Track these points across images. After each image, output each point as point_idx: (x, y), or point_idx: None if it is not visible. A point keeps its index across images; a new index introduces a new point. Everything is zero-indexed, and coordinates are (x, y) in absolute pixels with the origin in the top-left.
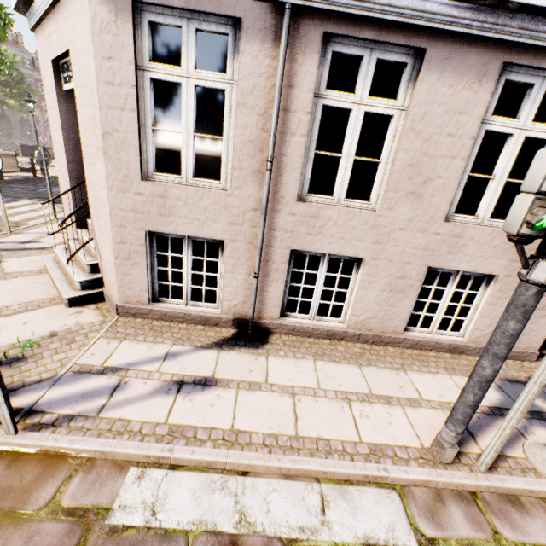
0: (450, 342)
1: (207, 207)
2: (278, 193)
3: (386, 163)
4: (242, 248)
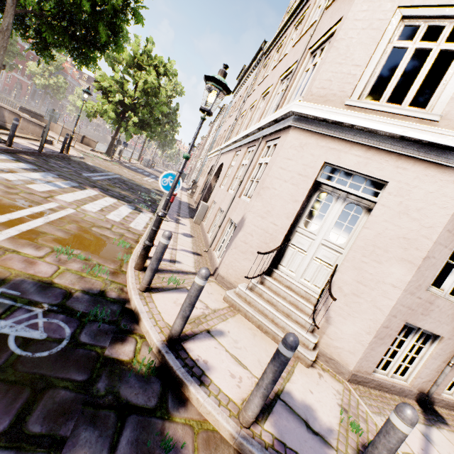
0: None
1: (449, 315)
2: None
3: None
4: (450, 344)
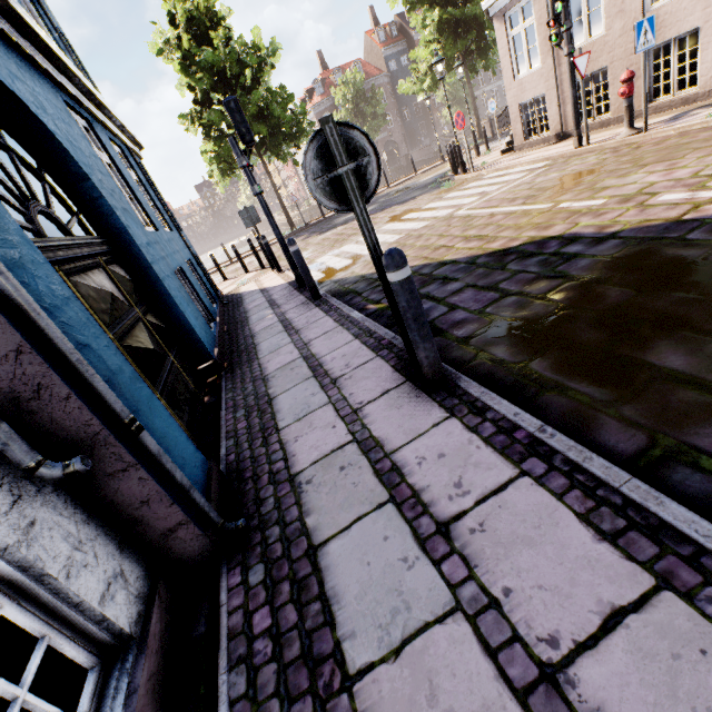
0: (681, 97)
1: (535, 80)
2: (558, 56)
3: (603, 5)
4: (551, 93)
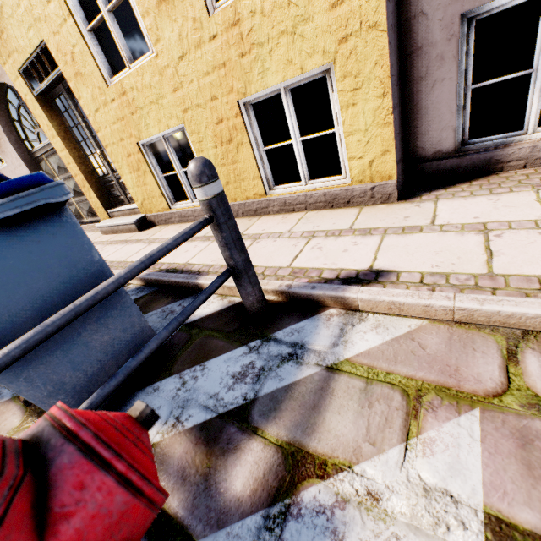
0: None
1: None
2: None
3: None
4: None
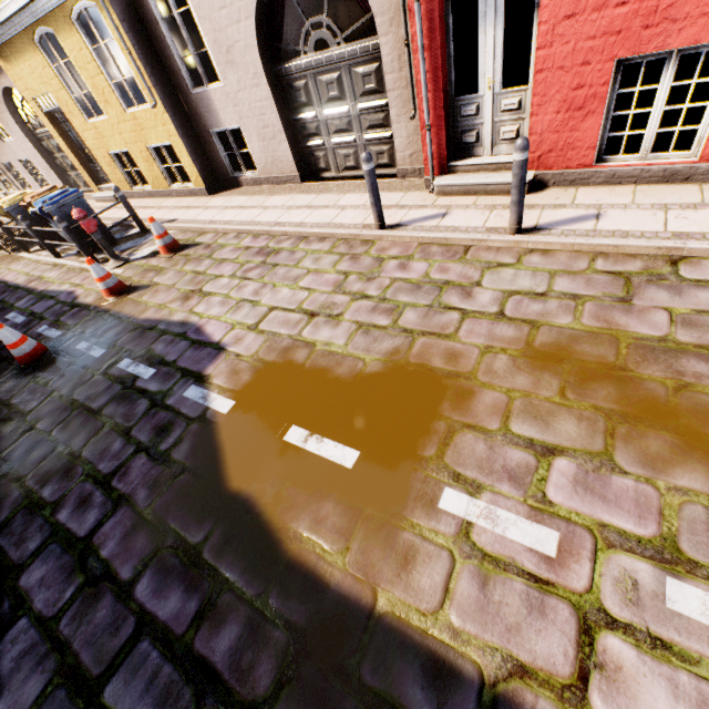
0: None
1: None
2: None
3: None
4: None
